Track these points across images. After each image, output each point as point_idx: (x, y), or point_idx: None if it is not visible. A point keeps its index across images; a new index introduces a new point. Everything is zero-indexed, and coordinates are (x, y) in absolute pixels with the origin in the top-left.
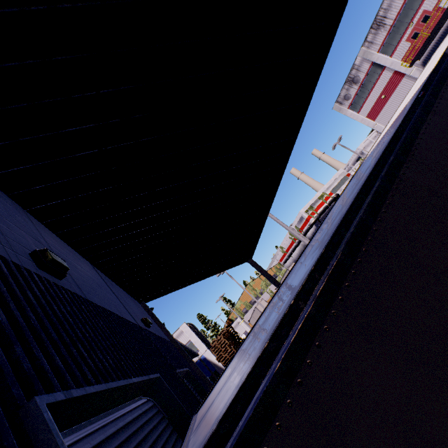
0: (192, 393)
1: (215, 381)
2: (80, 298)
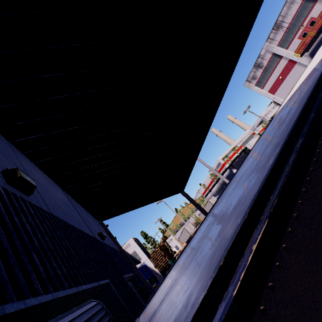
0: (135, 295)
1: (153, 282)
2: (45, 212)
